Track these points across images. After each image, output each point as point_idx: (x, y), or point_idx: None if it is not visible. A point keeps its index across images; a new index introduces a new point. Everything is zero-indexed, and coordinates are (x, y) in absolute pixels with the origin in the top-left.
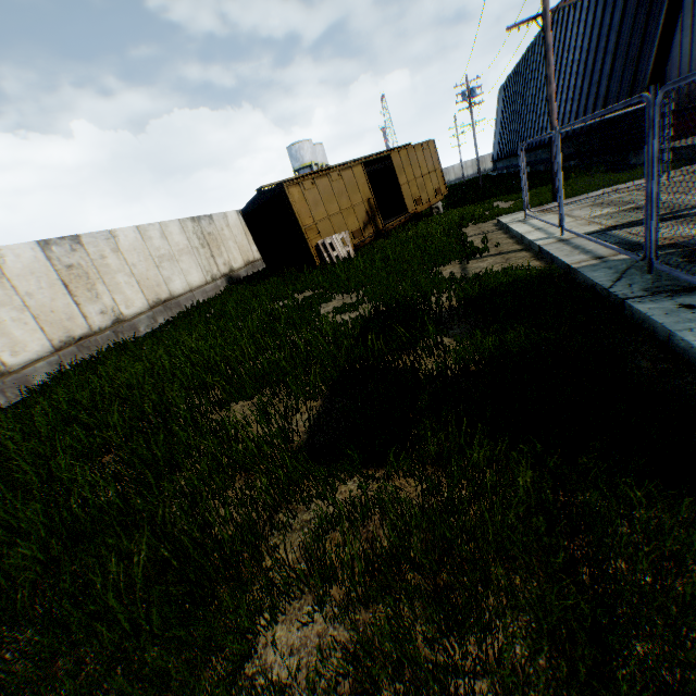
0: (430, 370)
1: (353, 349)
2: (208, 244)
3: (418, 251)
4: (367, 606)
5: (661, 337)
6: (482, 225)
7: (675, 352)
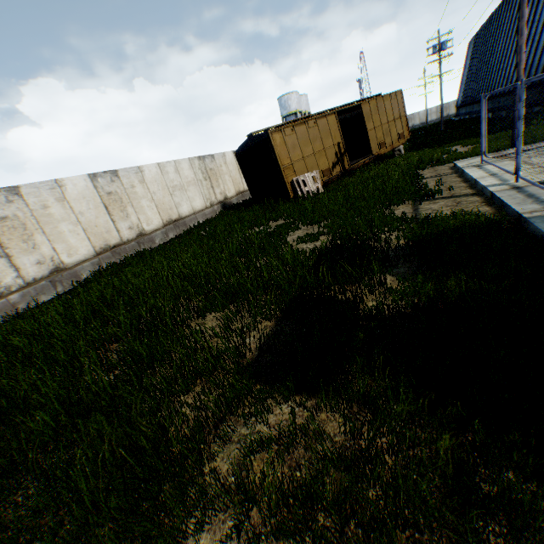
0: (369, 308)
1: (307, 278)
2: (209, 177)
3: (375, 191)
4: (278, 537)
5: None
6: (438, 168)
7: None
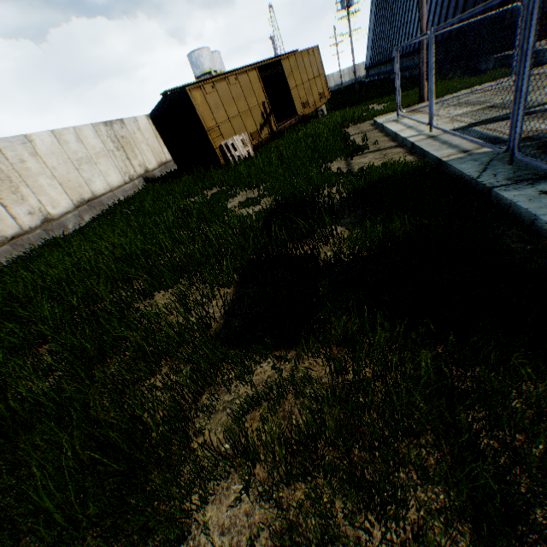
0: (328, 257)
1: (259, 240)
2: (122, 147)
3: (308, 150)
4: (289, 484)
5: (525, 221)
6: (360, 126)
7: (538, 234)
